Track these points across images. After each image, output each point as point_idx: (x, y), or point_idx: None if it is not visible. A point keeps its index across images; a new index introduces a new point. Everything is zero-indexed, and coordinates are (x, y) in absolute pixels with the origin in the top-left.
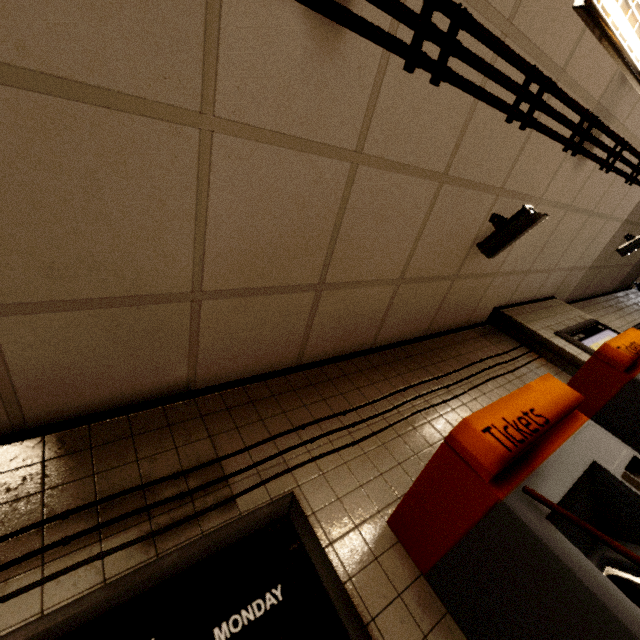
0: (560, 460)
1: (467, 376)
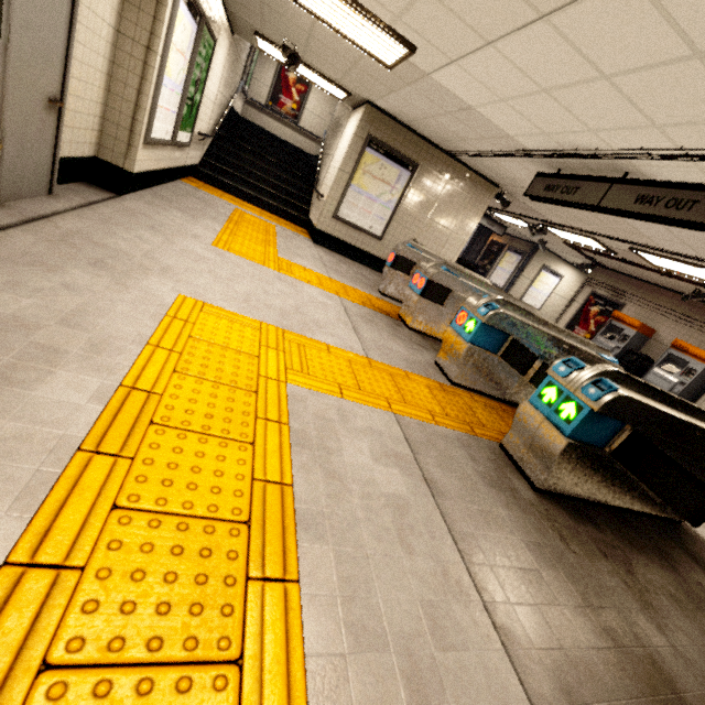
0: (621, 325)
1: (696, 324)
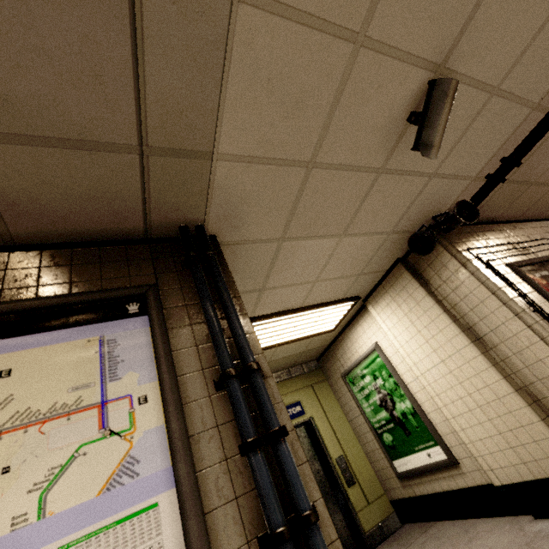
0: None
1: None
